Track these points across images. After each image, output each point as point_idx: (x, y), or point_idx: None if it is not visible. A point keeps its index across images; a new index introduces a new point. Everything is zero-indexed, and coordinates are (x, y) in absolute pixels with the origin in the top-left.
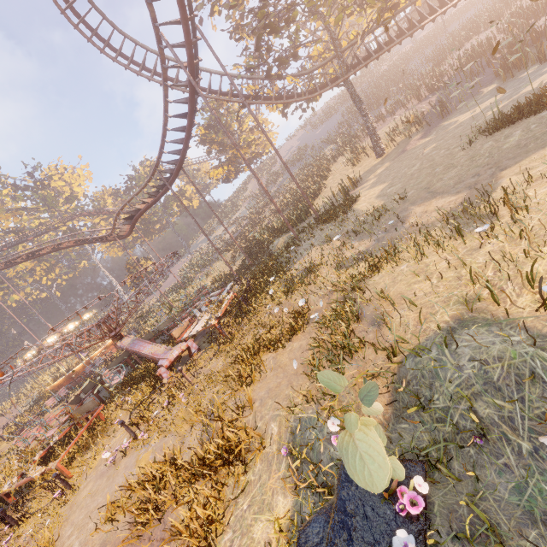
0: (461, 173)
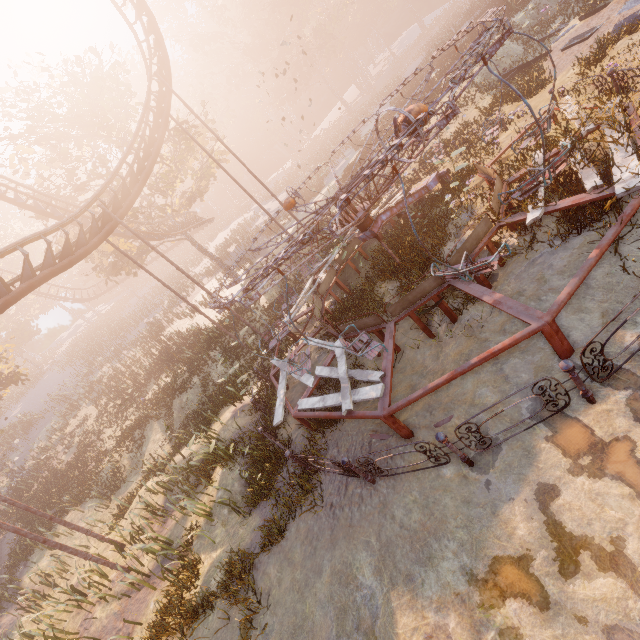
0: None
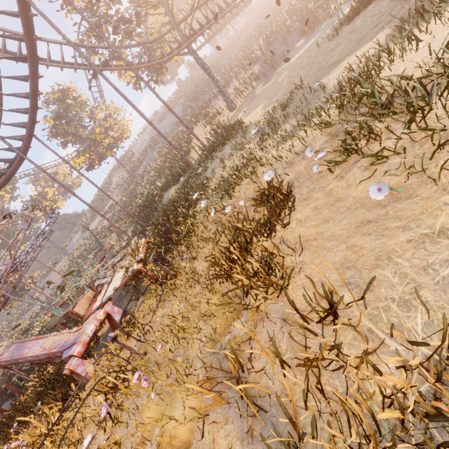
0: (354, 39)
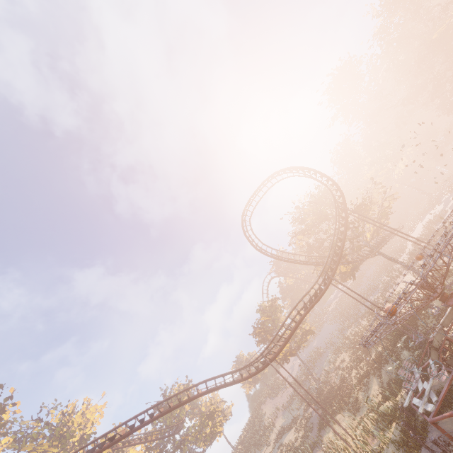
0: None
